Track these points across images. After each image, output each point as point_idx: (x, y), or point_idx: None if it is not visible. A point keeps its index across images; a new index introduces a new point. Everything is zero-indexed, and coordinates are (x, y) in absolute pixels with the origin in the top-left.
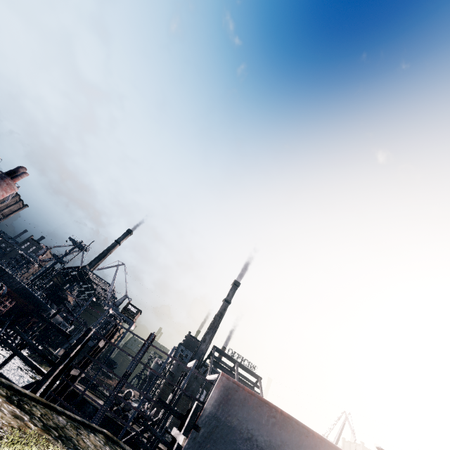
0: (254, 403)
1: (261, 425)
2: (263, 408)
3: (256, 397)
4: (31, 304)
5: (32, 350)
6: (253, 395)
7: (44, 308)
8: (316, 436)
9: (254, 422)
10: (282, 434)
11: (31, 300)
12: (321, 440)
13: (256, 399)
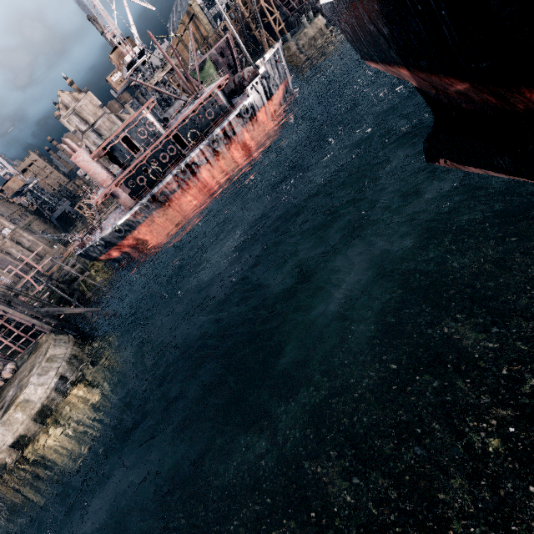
0: None
1: None
2: None
3: None
4: None
5: None
6: None
7: None
8: None
9: None
10: None
11: None
12: None
13: None
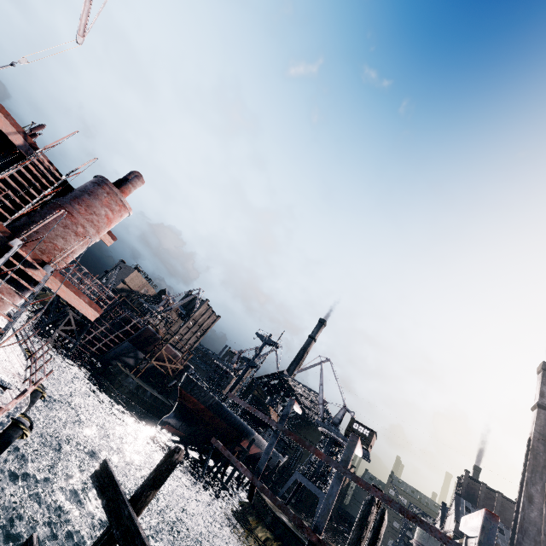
0: None
1: None
2: None
3: None
4: (230, 425)
5: (246, 492)
6: None
7: (246, 431)
8: None
9: None
10: None
11: (229, 420)
12: None
13: None
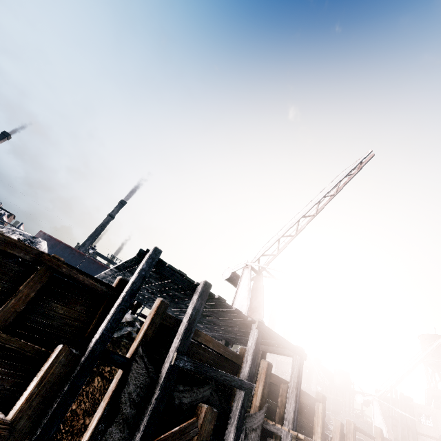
0: (61, 247)
1: (64, 257)
2: (67, 249)
3: (64, 244)
4: None
5: None
6: (62, 243)
7: None
8: (99, 264)
9: (60, 255)
10: (77, 262)
11: None
12: (102, 266)
13: (63, 245)
